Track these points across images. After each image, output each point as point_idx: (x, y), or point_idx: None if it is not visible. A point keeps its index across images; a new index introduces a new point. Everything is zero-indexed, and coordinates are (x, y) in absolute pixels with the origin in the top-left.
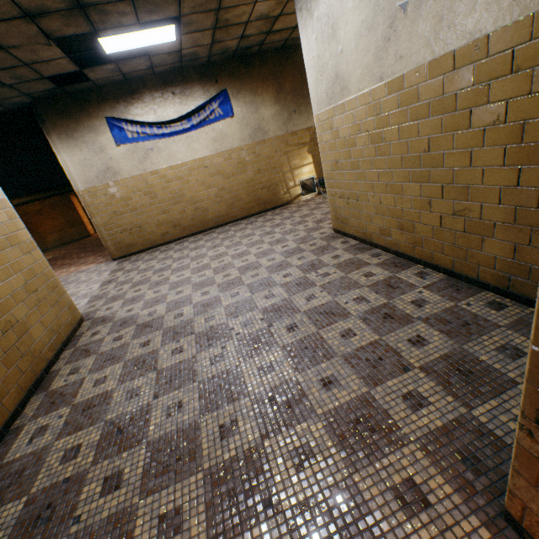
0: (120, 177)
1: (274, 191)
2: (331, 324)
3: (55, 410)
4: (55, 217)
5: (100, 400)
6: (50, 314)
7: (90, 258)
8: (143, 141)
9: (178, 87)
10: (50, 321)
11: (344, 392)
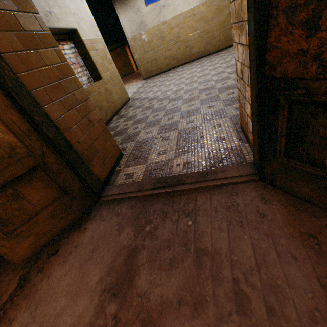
0: (147, 28)
1: None
2: (226, 91)
3: (121, 119)
4: (119, 61)
5: (134, 116)
6: (118, 91)
7: (134, 81)
8: (159, 0)
9: None
10: (118, 94)
11: (215, 109)
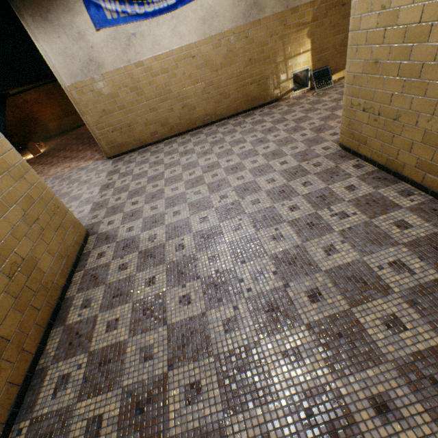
0: (104, 70)
1: (264, 86)
2: (366, 301)
3: (73, 355)
4: (51, 106)
5: (114, 354)
6: (55, 240)
7: (87, 153)
8: (124, 23)
9: None
10: (56, 247)
11: (411, 433)
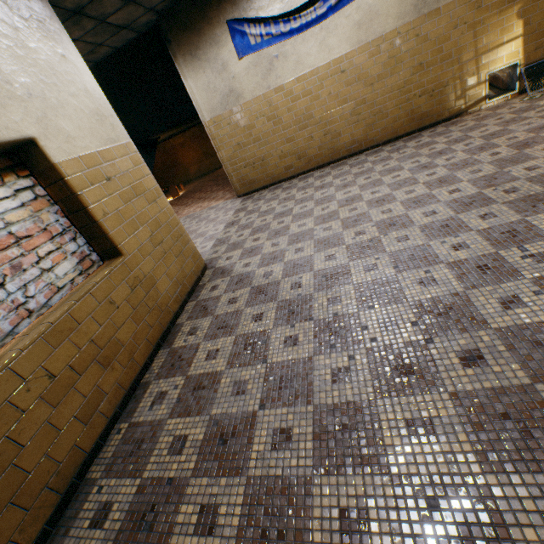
0: (242, 100)
1: (440, 97)
2: None
3: (172, 376)
4: (194, 149)
5: (209, 382)
6: (174, 265)
7: (219, 193)
8: (267, 46)
9: None
10: (175, 272)
11: None
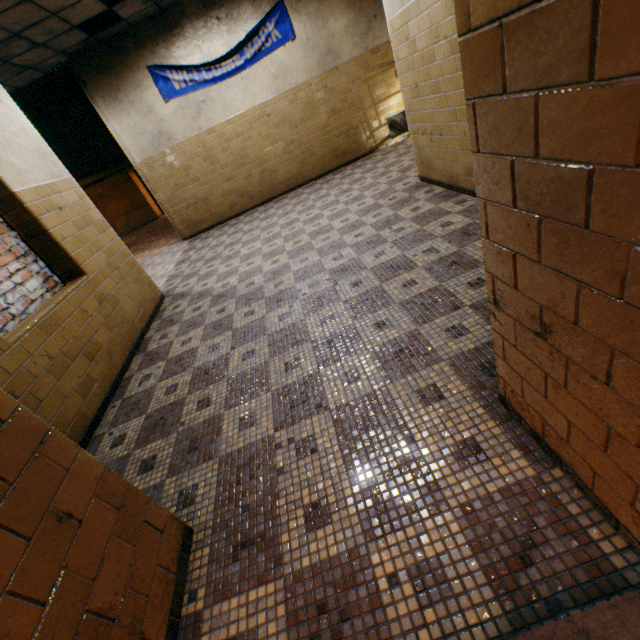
0: (174, 142)
1: (354, 137)
2: (395, 277)
3: (154, 364)
4: (118, 200)
5: (188, 355)
6: (134, 290)
7: (161, 241)
8: (193, 91)
9: (222, 8)
10: (135, 296)
11: (394, 331)
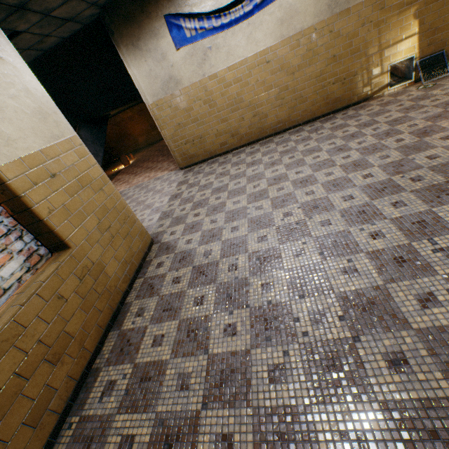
0: (181, 86)
1: (350, 84)
2: None
3: (121, 363)
4: (141, 122)
5: (155, 372)
6: (122, 247)
7: (164, 164)
8: (201, 39)
9: None
10: (123, 253)
11: None
